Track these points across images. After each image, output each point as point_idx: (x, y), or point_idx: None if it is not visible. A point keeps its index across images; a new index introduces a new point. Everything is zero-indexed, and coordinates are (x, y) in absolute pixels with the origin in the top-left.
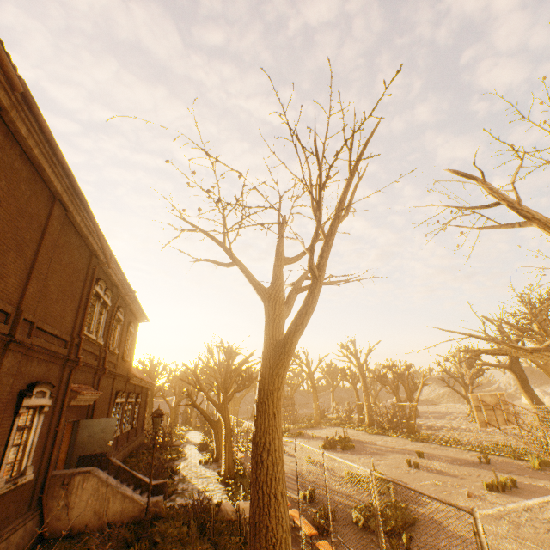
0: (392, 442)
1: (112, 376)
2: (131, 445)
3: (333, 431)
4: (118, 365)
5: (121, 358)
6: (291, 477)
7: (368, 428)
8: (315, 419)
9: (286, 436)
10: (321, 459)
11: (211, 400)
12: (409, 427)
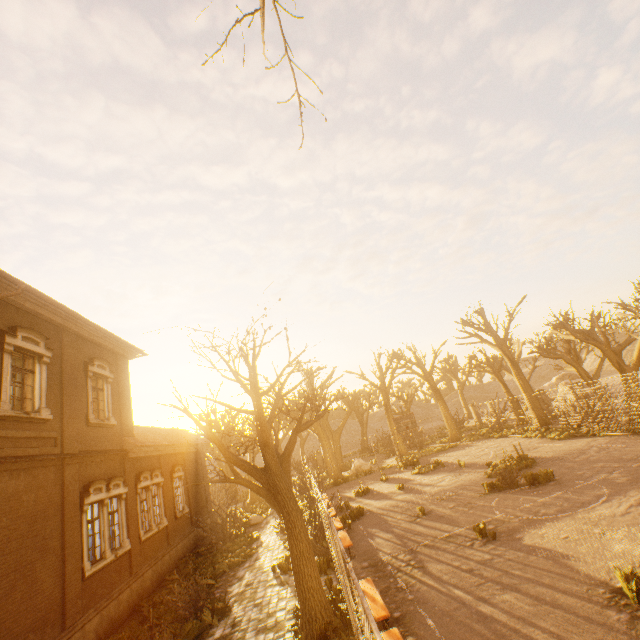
0: (617, 448)
1: (48, 464)
2: (180, 546)
3: (487, 449)
4: (66, 439)
5: (83, 424)
6: (465, 602)
7: (546, 431)
8: (451, 435)
9: (417, 474)
10: (505, 520)
11: (244, 463)
12: (631, 414)
